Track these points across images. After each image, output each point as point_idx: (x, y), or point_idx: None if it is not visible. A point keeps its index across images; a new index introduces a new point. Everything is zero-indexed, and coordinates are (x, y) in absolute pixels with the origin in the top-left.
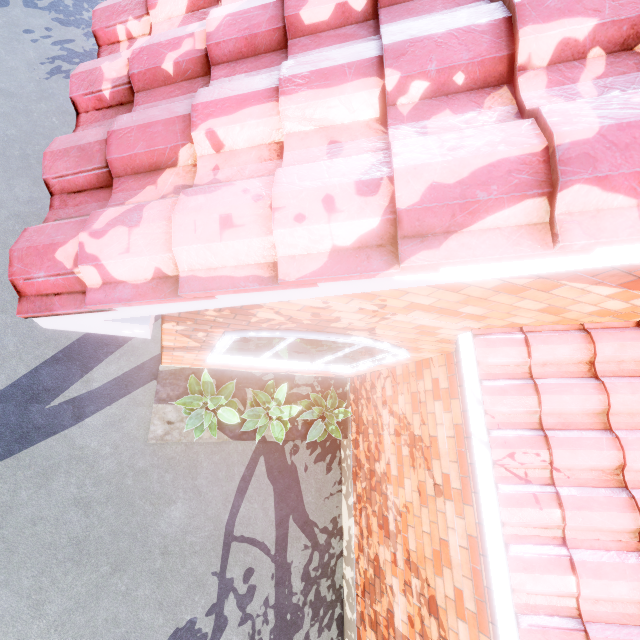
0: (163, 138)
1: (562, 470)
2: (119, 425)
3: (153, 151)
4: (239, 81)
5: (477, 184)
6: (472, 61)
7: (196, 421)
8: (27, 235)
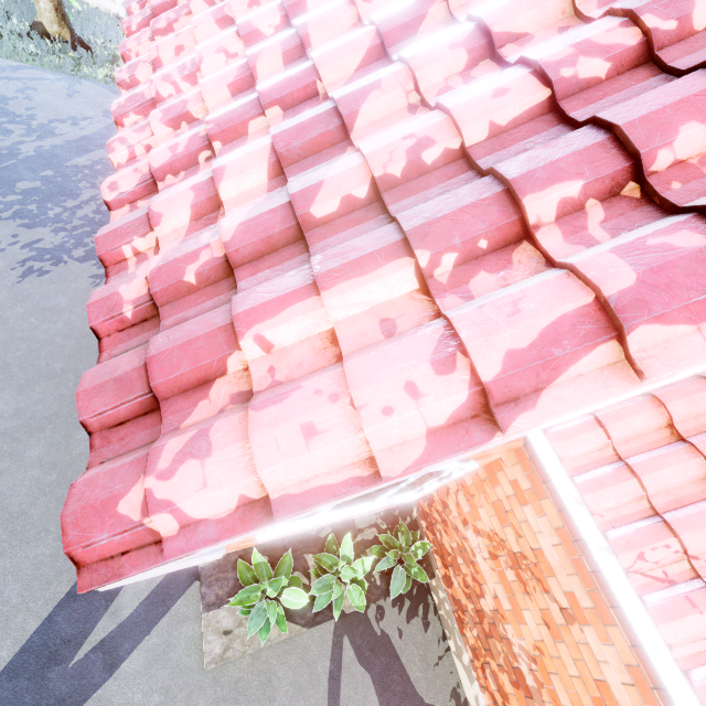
0: (208, 352)
1: (700, 556)
2: (164, 658)
3: (200, 367)
4: (271, 282)
5: (549, 342)
6: (490, 229)
7: (259, 619)
8: (77, 492)
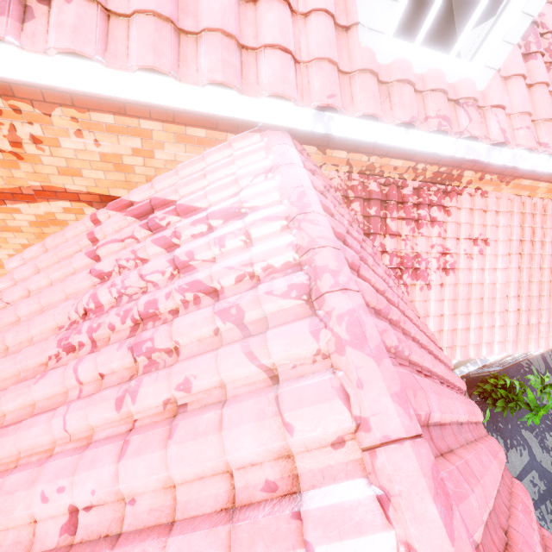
0: None
1: (11, 303)
2: None
3: None
4: None
5: None
6: None
7: None
8: None
